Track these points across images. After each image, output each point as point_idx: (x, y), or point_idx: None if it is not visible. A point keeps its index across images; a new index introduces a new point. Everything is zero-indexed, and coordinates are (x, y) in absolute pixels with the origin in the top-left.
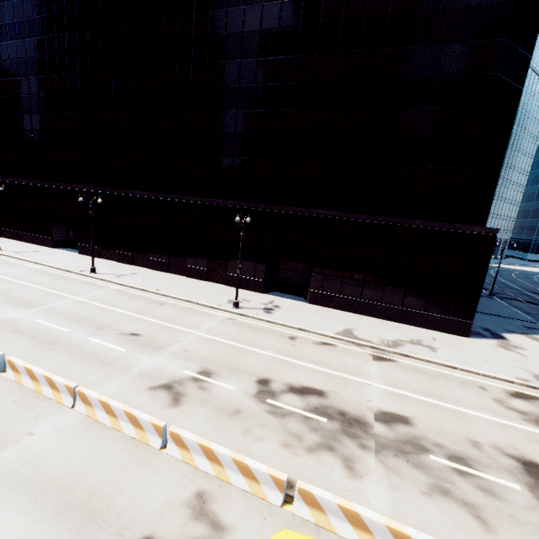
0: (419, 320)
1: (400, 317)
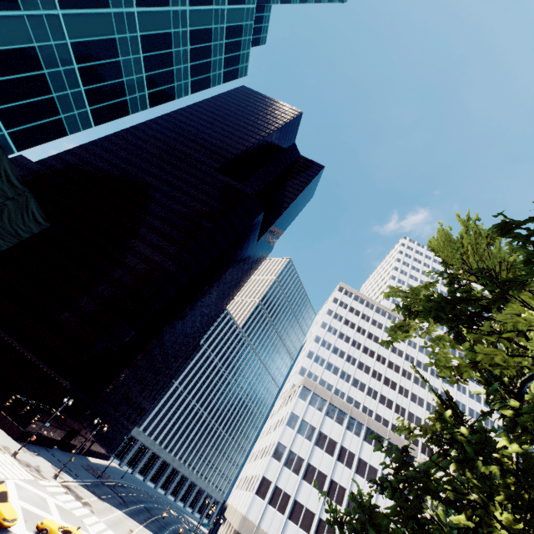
0: (2, 420)
1: None
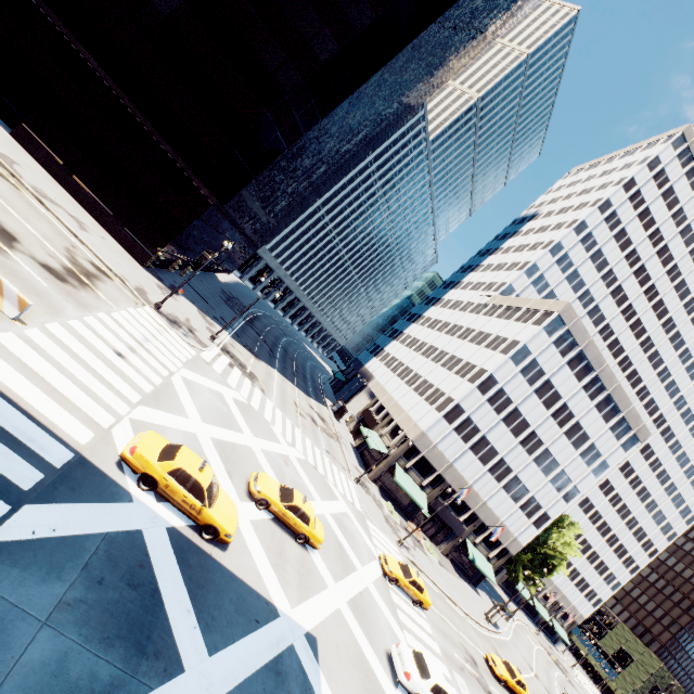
0: (113, 228)
1: (98, 214)
